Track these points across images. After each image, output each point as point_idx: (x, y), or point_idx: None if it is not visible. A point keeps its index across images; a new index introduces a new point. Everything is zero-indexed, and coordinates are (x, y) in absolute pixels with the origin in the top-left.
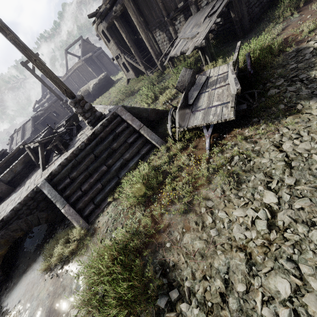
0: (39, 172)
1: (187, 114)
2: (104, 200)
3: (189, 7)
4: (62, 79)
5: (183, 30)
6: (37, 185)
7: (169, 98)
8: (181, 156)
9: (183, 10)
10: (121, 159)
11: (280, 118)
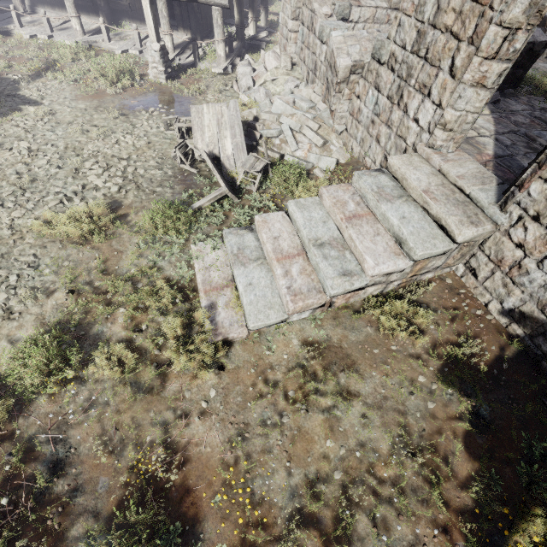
0: None
1: None
2: None
3: None
4: None
5: None
6: None
7: None
8: None
9: None
10: None
11: (10, 114)
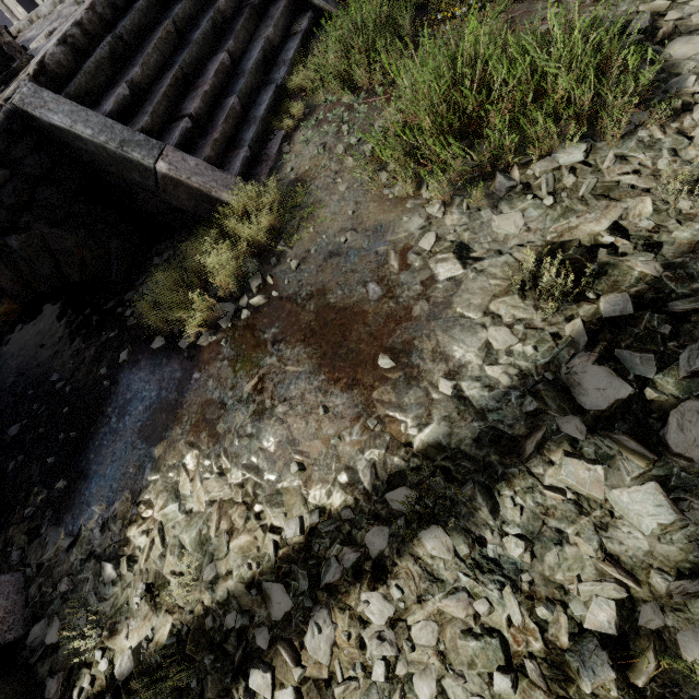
0: None
1: None
2: (263, 145)
3: None
4: None
5: None
6: (3, 103)
7: None
8: None
9: None
10: (255, 44)
11: None
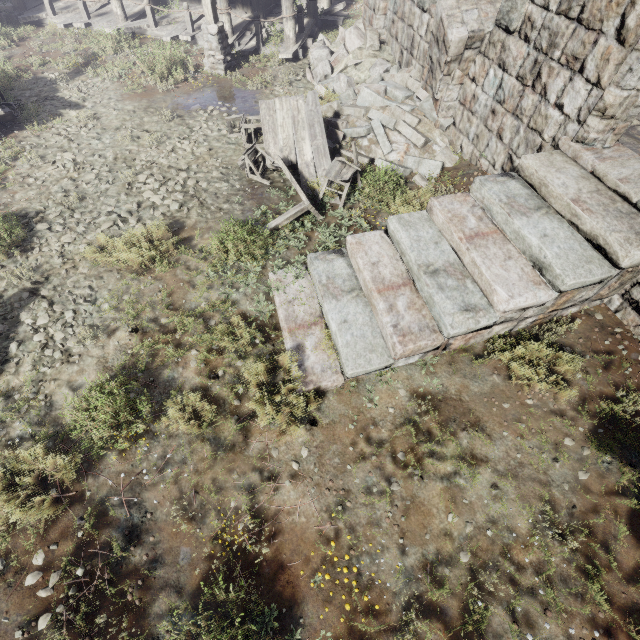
0: None
1: None
2: None
3: None
4: None
5: None
6: None
7: None
8: None
9: None
10: None
11: (50, 121)
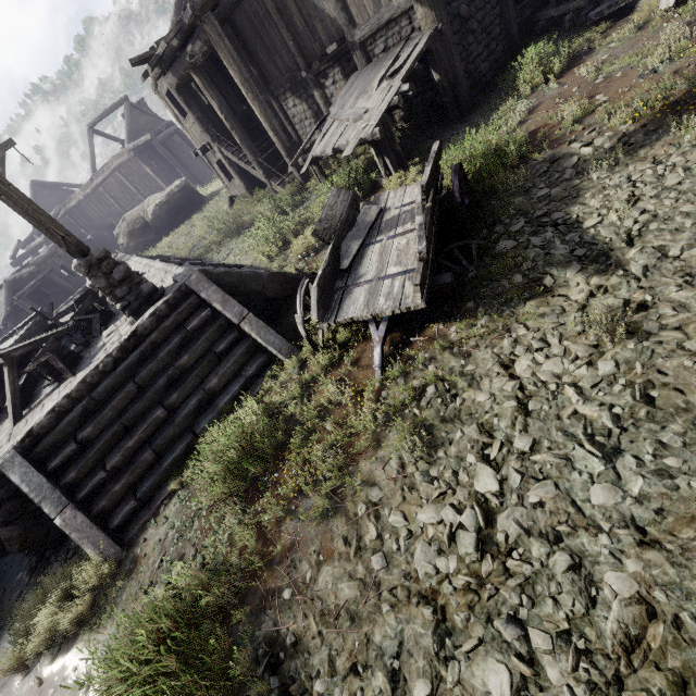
0: (7, 425)
1: (337, 291)
2: (161, 487)
3: (351, 54)
4: (81, 190)
5: (339, 101)
6: None
7: (311, 246)
8: (326, 382)
9: (339, 58)
10: (199, 391)
11: (514, 303)
